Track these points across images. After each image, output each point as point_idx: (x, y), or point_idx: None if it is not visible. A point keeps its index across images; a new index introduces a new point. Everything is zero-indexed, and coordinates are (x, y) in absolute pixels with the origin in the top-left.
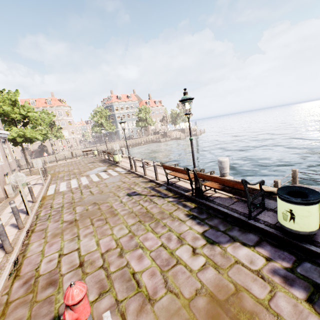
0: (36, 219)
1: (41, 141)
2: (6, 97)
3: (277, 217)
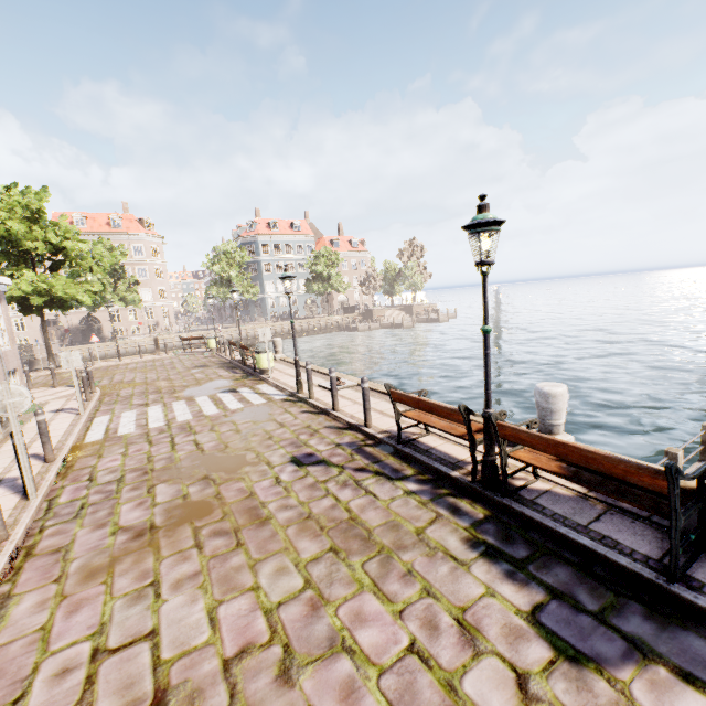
0: (46, 512)
1: (88, 308)
2: (19, 202)
3: None
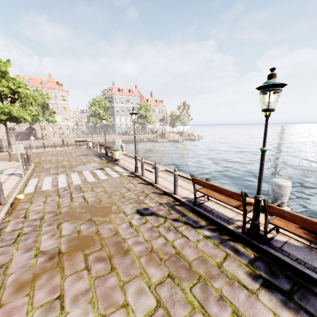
0: None
1: (30, 123)
2: None
3: None
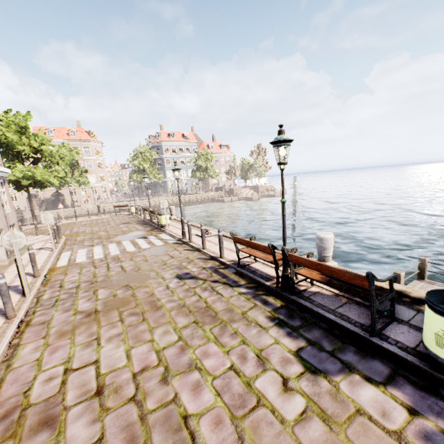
0: (36, 304)
1: (56, 187)
2: (13, 121)
3: (423, 339)
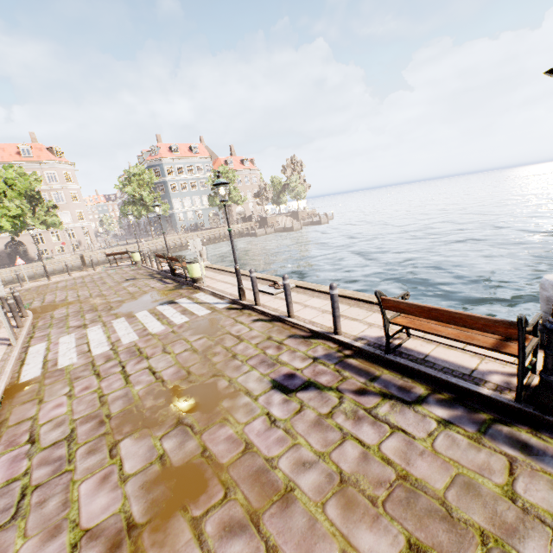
0: None
1: (10, 232)
2: None
3: None
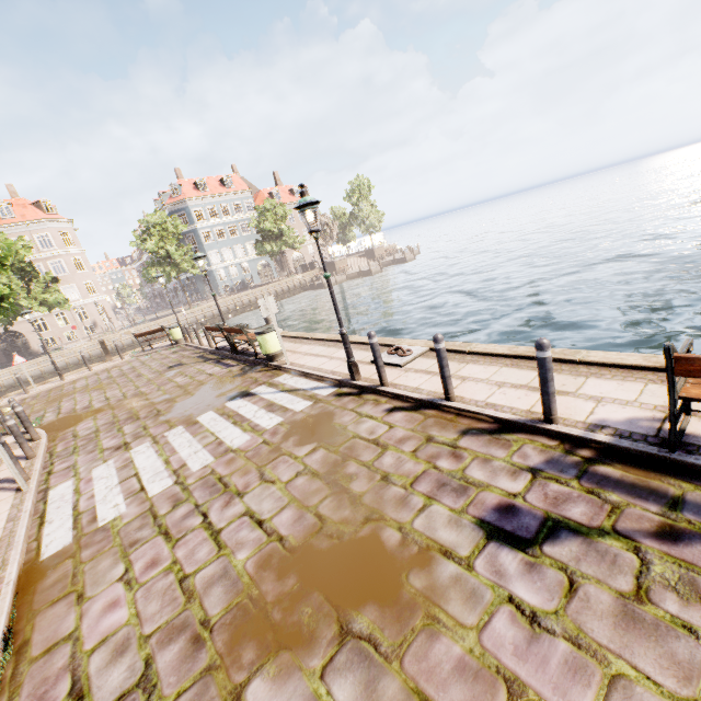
0: None
1: (1, 321)
2: None
3: None
